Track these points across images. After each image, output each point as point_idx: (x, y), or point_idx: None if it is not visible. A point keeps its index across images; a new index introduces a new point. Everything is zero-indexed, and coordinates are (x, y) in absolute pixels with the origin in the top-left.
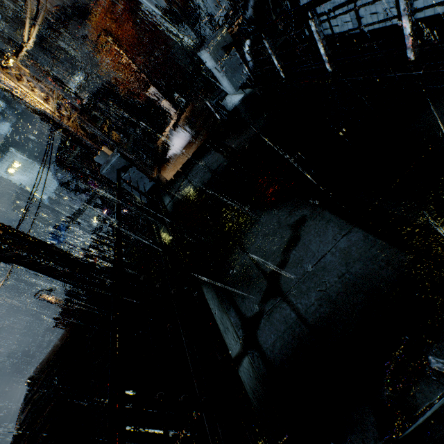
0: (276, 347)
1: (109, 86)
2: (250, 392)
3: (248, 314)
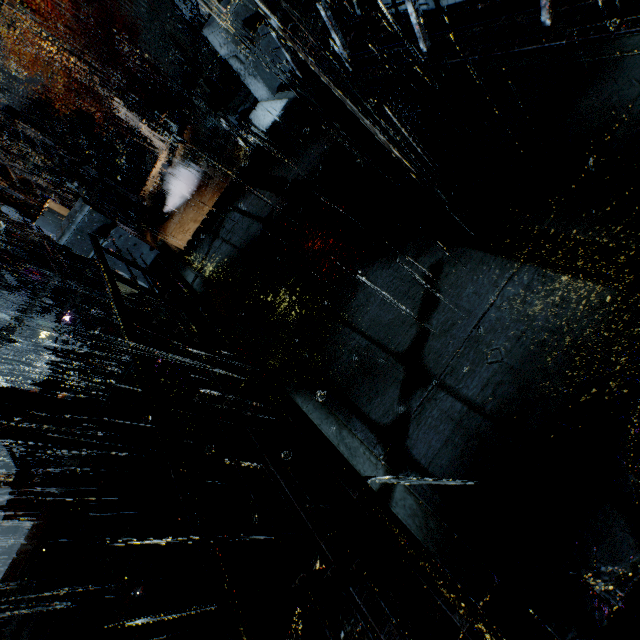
0: (444, 458)
1: (31, 103)
2: (420, 533)
3: (384, 421)
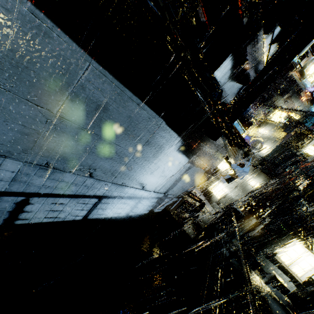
0: None
1: None
2: None
3: None
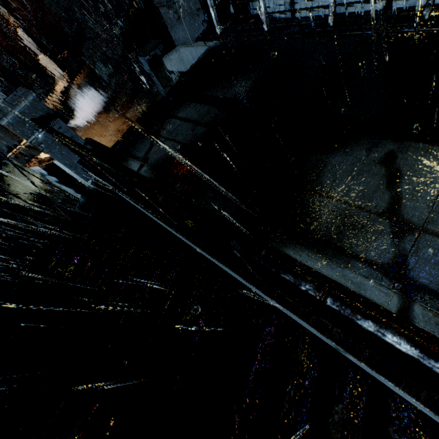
0: None
1: None
2: None
3: (383, 260)
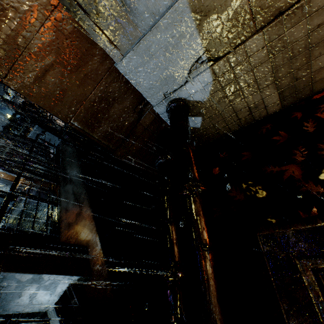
0: None
1: None
2: None
3: None
